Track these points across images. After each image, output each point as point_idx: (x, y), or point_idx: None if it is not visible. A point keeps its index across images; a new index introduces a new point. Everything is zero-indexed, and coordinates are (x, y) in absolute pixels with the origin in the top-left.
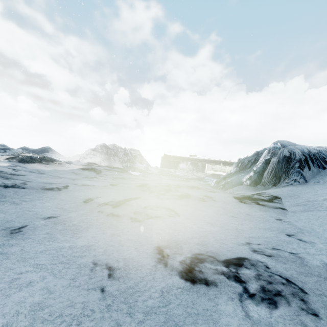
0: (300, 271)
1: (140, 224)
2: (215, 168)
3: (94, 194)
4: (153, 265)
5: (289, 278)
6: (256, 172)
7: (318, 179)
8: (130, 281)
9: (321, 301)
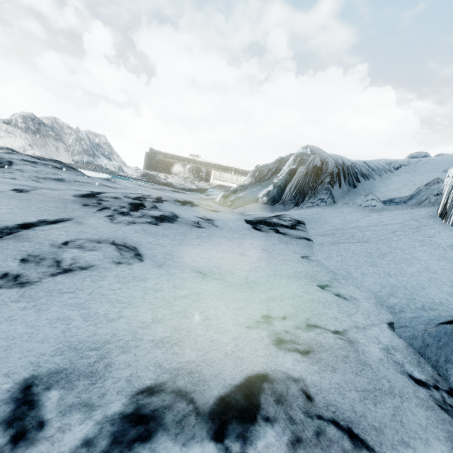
0: (363, 388)
1: (21, 292)
2: (224, 178)
3: None
4: None
5: (353, 423)
6: (276, 186)
7: (347, 200)
8: None
9: None
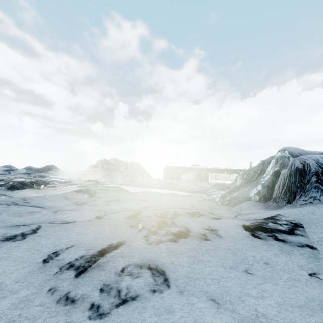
0: None
1: None
2: (219, 177)
3: (67, 240)
4: None
5: None
6: (265, 186)
7: None
8: None
9: None
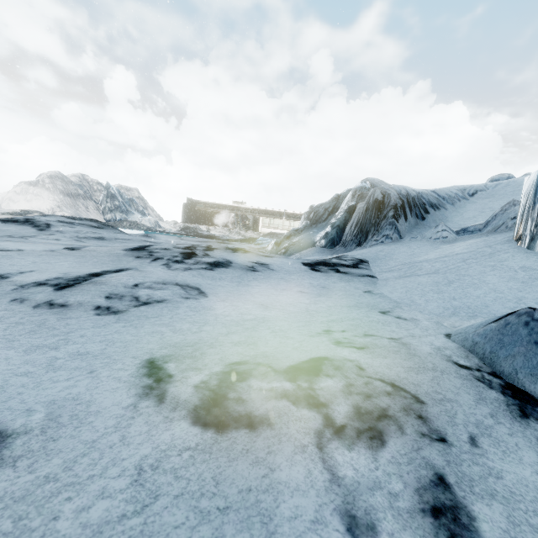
0: (409, 366)
1: (117, 317)
2: (275, 224)
3: (16, 267)
4: (127, 406)
5: (396, 381)
6: (335, 227)
7: (415, 234)
8: (52, 460)
9: (445, 411)
